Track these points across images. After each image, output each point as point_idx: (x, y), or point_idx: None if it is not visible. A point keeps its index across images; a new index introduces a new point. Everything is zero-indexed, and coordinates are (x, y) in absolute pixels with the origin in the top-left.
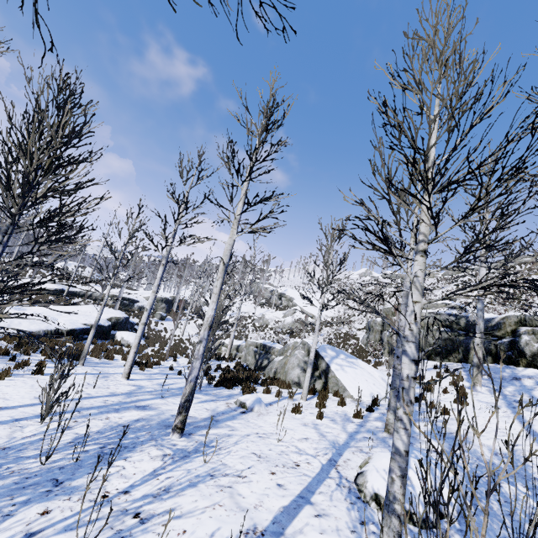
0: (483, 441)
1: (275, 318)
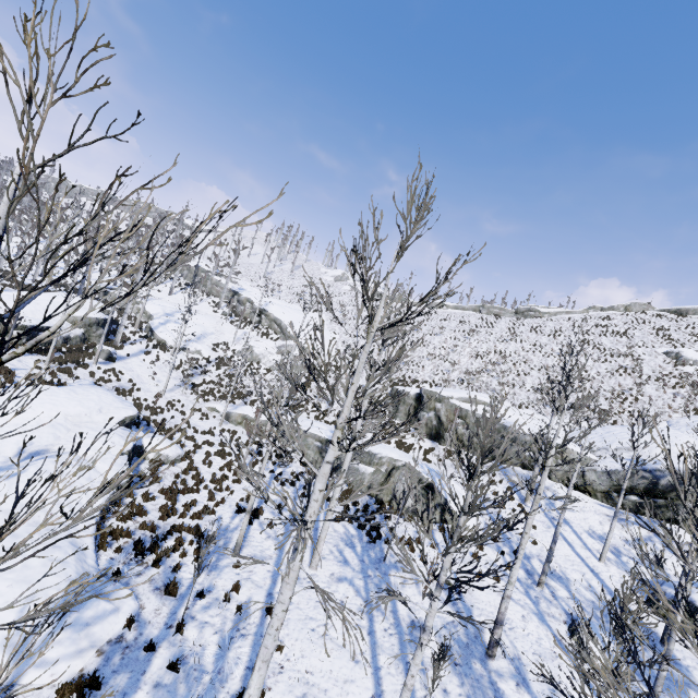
0: (572, 576)
1: (267, 353)
